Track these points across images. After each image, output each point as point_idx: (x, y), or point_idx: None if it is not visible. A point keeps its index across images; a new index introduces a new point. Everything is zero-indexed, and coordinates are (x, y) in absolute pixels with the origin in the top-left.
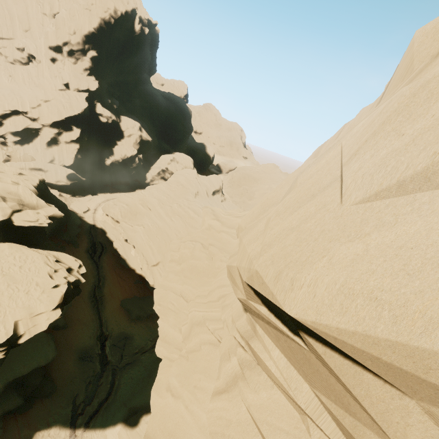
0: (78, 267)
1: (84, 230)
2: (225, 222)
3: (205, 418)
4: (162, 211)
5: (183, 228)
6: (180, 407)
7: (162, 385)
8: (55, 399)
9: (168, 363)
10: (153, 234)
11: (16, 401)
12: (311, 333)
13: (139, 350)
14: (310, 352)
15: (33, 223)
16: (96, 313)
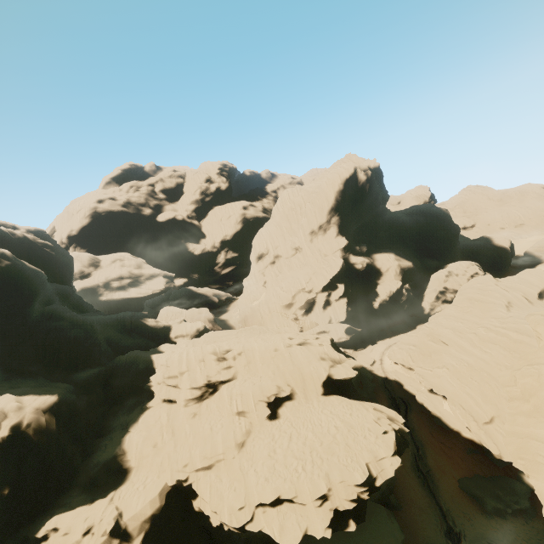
0: (395, 417)
1: (378, 384)
2: None
3: None
4: (464, 342)
5: (510, 360)
6: None
7: None
8: None
9: None
10: (465, 375)
11: None
12: None
13: None
14: None
15: (345, 374)
16: (429, 494)
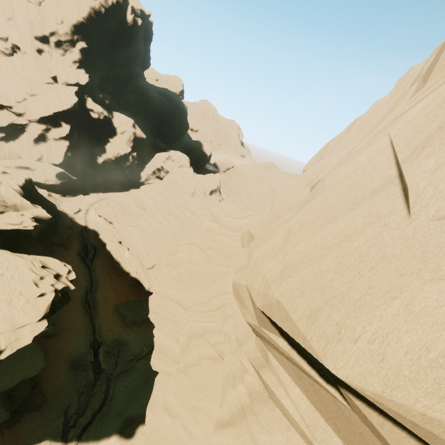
0: (67, 273)
1: (75, 231)
2: (224, 224)
3: (205, 441)
4: (158, 212)
5: (179, 229)
6: (178, 428)
7: (159, 402)
8: (45, 411)
9: (164, 377)
10: (149, 235)
11: (2, 416)
12: (360, 395)
13: (135, 356)
14: (352, 411)
15: (17, 226)
16: (88, 318)
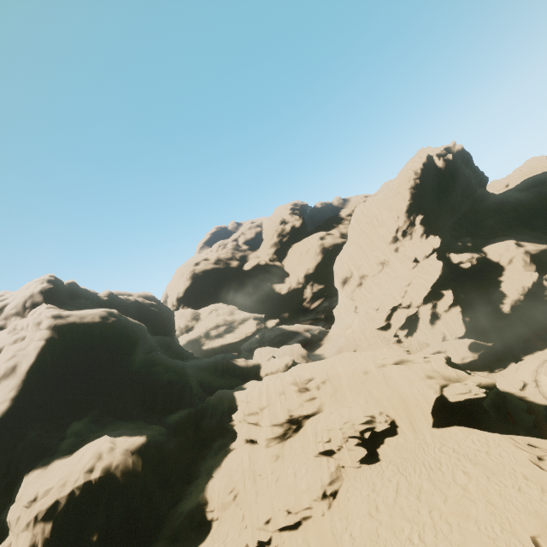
0: None
1: (540, 416)
2: None
3: None
4: None
5: None
6: None
7: None
8: None
9: None
10: None
11: None
12: None
13: None
14: None
15: (467, 395)
16: None
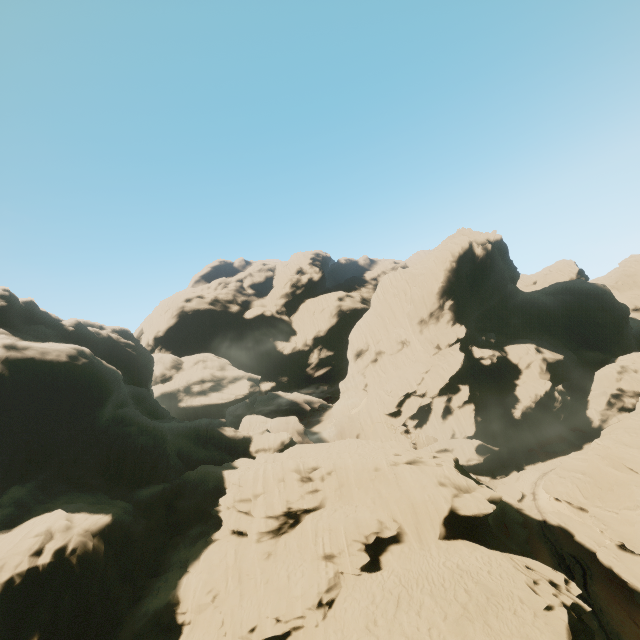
0: (564, 583)
1: (533, 531)
2: None
3: None
4: None
5: None
6: None
7: None
8: None
9: None
10: None
11: None
12: None
13: None
14: None
15: (476, 508)
16: None
